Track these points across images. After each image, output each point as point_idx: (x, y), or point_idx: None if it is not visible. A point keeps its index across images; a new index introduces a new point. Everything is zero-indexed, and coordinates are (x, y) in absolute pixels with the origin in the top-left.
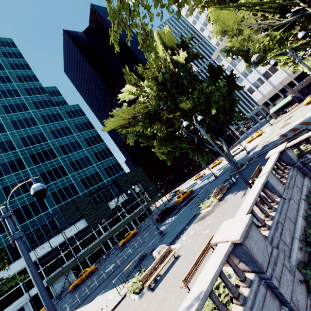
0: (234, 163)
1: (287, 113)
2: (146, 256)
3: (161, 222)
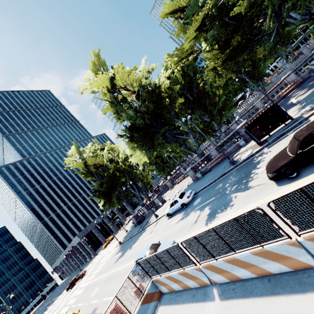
0: None
1: None
2: None
3: None
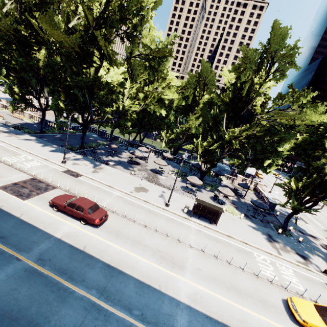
0: None
1: None
2: None
3: None
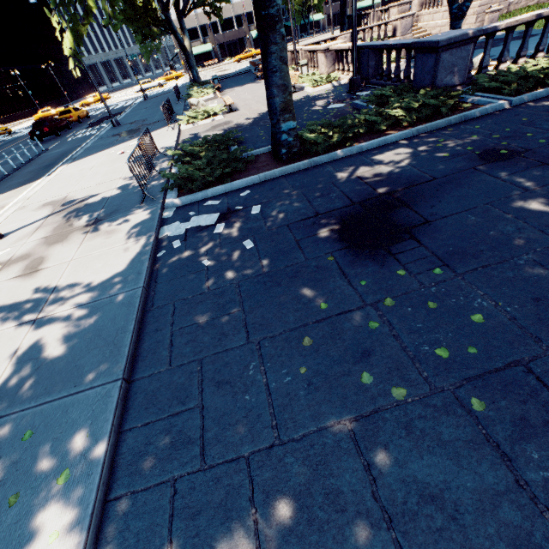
0: (198, 75)
1: (205, 68)
2: (137, 129)
3: (52, 140)
